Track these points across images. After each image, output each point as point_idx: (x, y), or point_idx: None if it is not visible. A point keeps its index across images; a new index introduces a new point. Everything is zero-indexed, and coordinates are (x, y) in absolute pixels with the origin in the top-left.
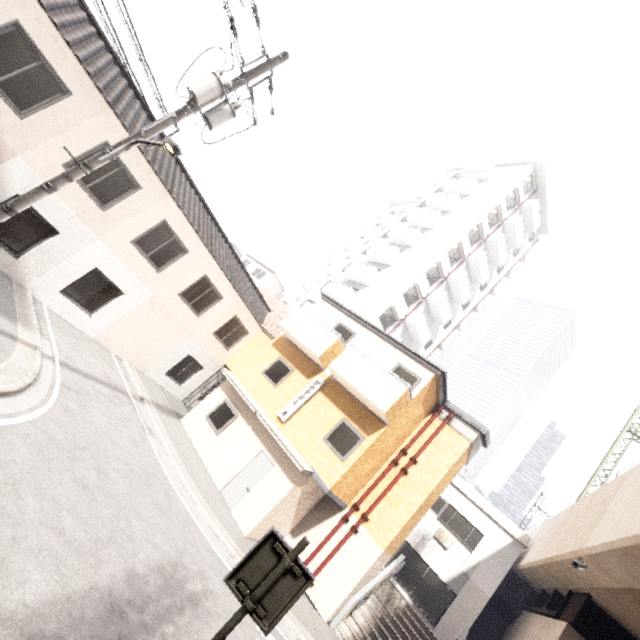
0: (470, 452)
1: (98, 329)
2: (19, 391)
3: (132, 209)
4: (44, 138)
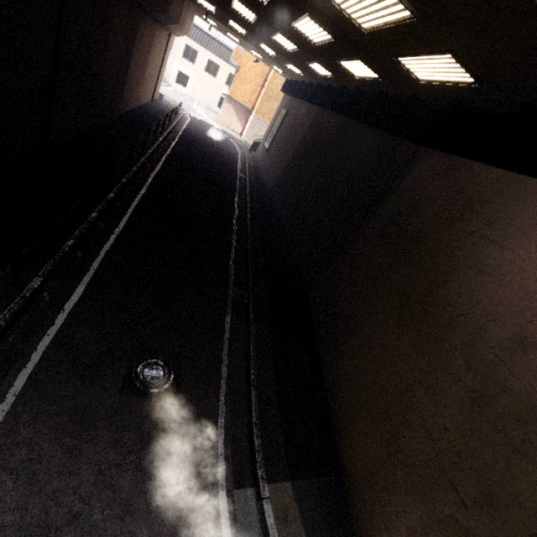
0: None
1: (189, 93)
2: None
3: (177, 46)
4: None
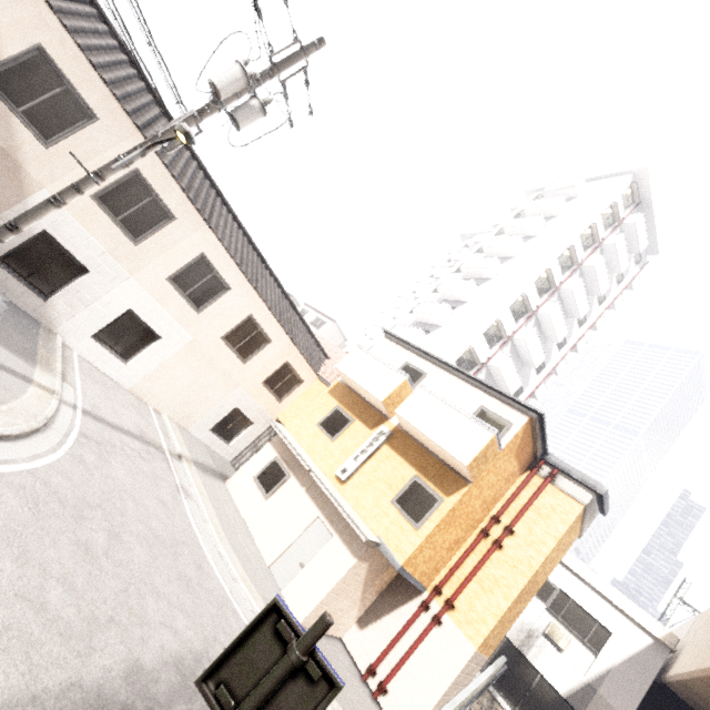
0: (584, 520)
1: (134, 379)
2: (22, 436)
3: (167, 242)
4: (71, 168)
